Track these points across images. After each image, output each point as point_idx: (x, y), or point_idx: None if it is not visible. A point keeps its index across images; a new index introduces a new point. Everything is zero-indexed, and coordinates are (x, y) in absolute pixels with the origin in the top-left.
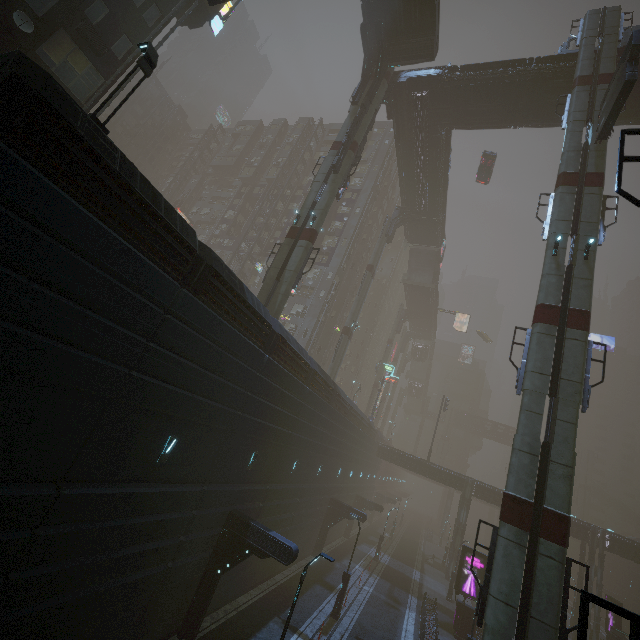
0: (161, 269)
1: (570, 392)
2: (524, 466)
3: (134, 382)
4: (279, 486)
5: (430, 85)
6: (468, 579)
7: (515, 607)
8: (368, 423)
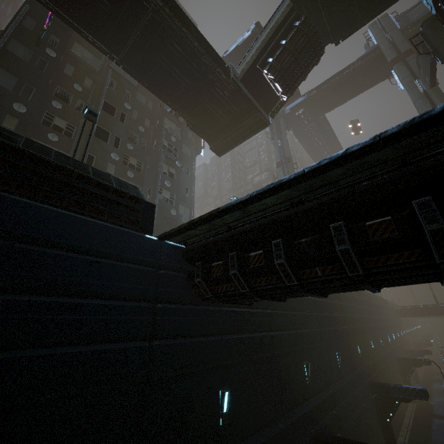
0: None
1: None
2: None
3: (321, 333)
4: (374, 361)
5: (303, 105)
6: None
7: None
8: (381, 298)
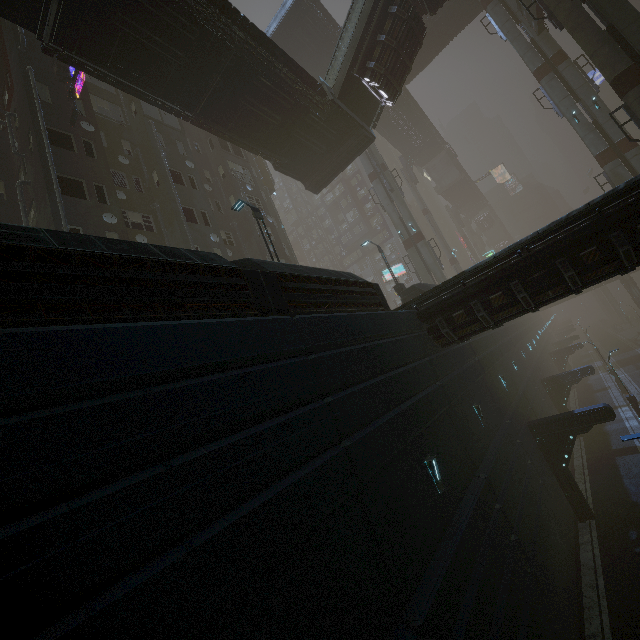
0: None
1: None
2: None
3: (499, 349)
4: (536, 361)
5: None
6: None
7: None
8: None
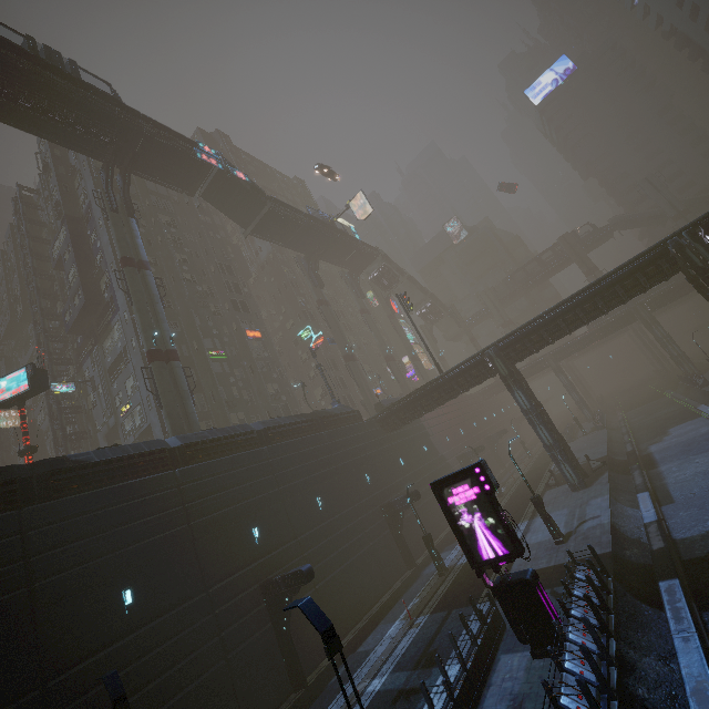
0: None
1: None
2: None
3: None
4: None
5: None
6: (477, 533)
7: None
8: (303, 421)
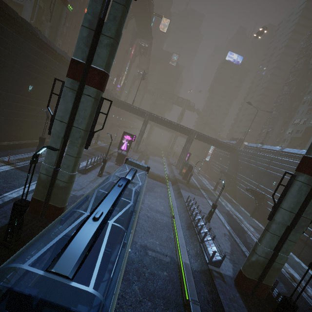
0: None
1: None
2: (83, 38)
3: None
4: None
5: None
6: (124, 144)
7: (65, 122)
8: None
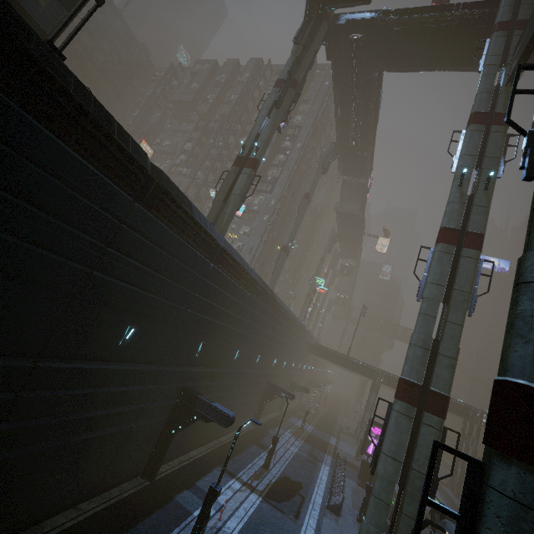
0: (116, 185)
1: (460, 300)
2: (417, 357)
3: (95, 280)
4: (223, 370)
5: (366, 28)
6: (371, 444)
7: (400, 461)
8: (300, 325)
